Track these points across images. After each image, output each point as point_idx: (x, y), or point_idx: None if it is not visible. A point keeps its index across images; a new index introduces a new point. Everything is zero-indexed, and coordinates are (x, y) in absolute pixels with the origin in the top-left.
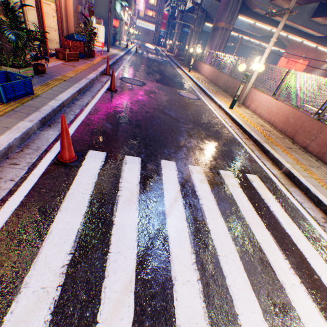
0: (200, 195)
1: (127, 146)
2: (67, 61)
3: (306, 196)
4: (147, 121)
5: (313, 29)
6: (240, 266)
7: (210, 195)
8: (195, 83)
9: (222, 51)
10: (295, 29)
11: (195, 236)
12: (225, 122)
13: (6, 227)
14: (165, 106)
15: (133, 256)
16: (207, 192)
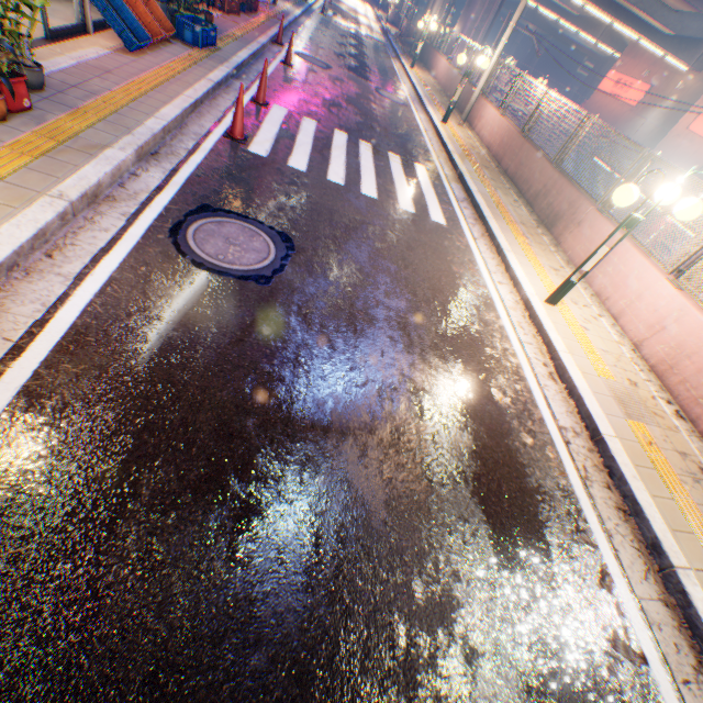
0: (361, 154)
1: (306, 113)
2: (227, 14)
3: (463, 189)
4: (327, 104)
5: (657, 17)
6: (374, 178)
7: (370, 157)
8: (413, 87)
9: (482, 37)
10: (627, 13)
11: (350, 162)
12: (426, 134)
13: None
14: (353, 98)
15: (309, 151)
16: (368, 155)
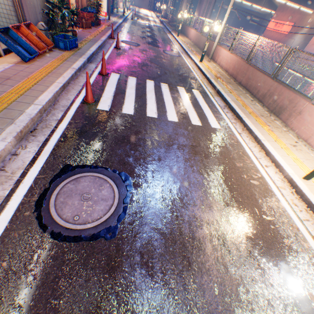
0: (163, 91)
1: (129, 74)
2: (85, 29)
3: (222, 99)
4: (140, 65)
5: None
6: (173, 106)
7: (168, 92)
8: (180, 46)
9: (209, 15)
10: None
11: (157, 99)
12: (193, 70)
13: (91, 87)
14: (153, 59)
15: (133, 98)
16: (167, 91)
